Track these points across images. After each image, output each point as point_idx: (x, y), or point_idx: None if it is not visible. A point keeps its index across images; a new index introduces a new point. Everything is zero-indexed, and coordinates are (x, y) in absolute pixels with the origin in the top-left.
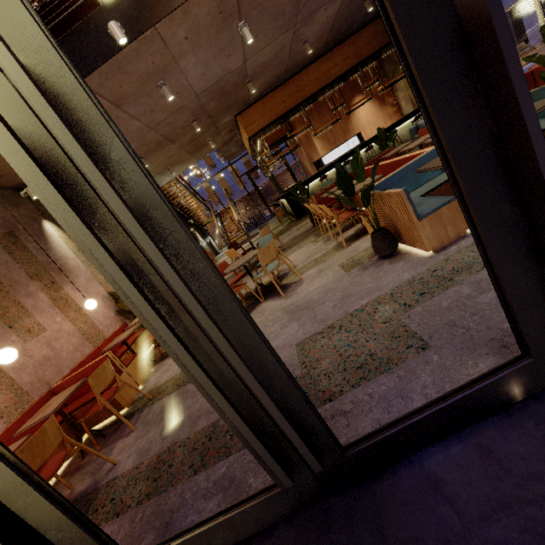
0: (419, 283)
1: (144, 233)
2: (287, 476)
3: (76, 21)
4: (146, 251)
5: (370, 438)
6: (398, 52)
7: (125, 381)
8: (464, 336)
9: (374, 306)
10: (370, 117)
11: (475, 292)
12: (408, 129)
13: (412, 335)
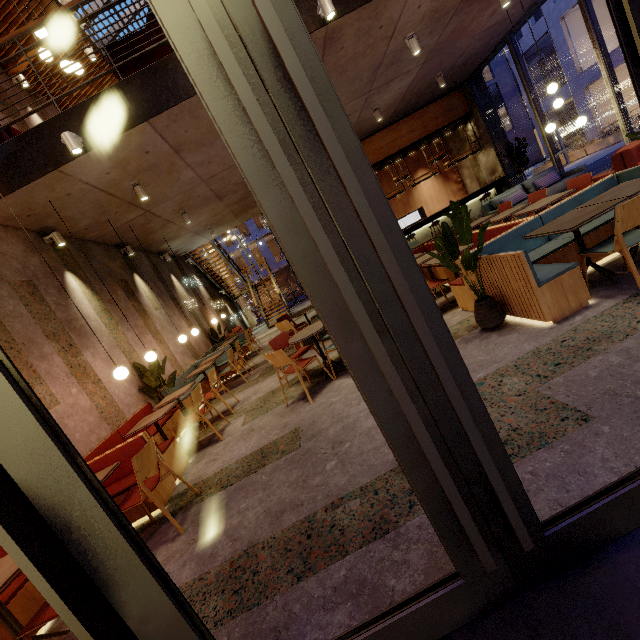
0: (548, 354)
1: (379, 230)
2: (490, 555)
3: (152, 60)
4: (378, 251)
5: (570, 513)
6: (634, 76)
7: (170, 468)
8: (635, 405)
9: (496, 379)
10: (432, 192)
11: (628, 360)
12: (475, 207)
13: (563, 406)
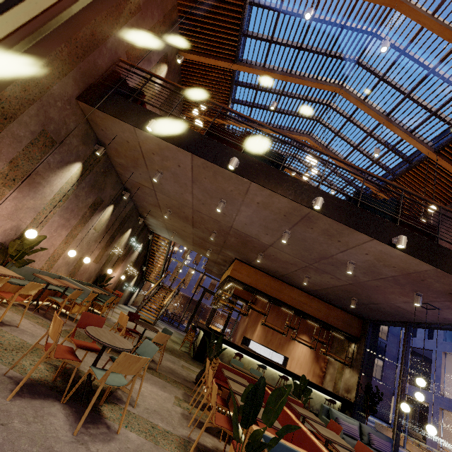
0: None
1: None
2: None
3: (224, 143)
4: None
5: None
6: None
7: None
8: None
9: None
10: (302, 357)
11: None
12: (319, 400)
13: None
